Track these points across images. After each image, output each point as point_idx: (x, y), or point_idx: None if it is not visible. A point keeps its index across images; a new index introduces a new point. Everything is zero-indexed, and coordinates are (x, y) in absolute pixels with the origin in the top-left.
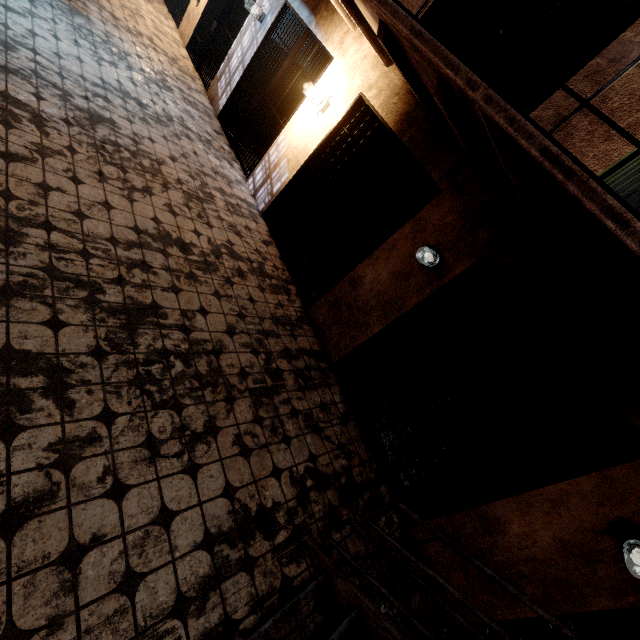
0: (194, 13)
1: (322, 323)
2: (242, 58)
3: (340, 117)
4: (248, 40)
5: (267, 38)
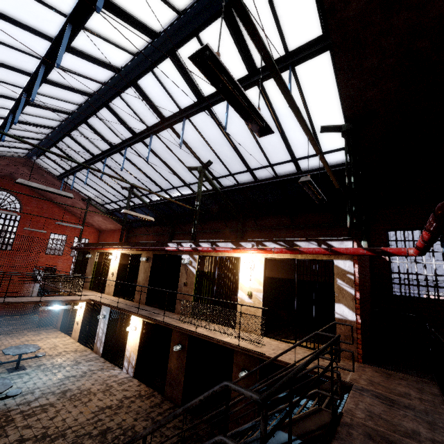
0: (77, 328)
1: (170, 395)
2: (103, 331)
3: (141, 328)
4: (103, 325)
5: (109, 320)
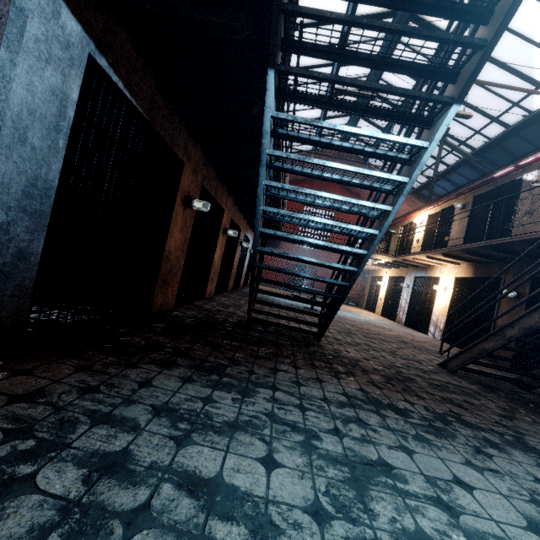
0: (380, 304)
1: None
2: (405, 301)
3: (452, 287)
4: (405, 295)
5: (412, 290)
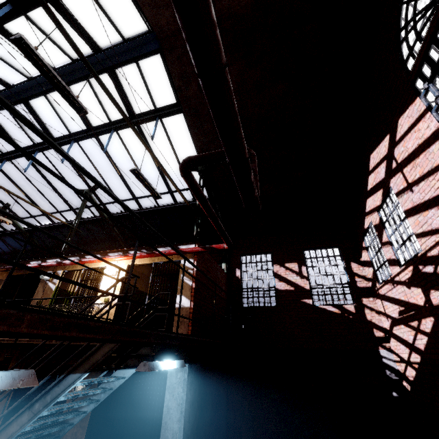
0: None
1: None
2: None
3: None
4: None
5: None
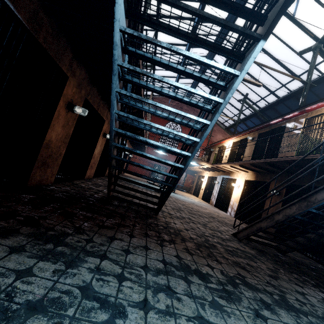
0: (201, 192)
1: None
2: (216, 192)
3: (243, 186)
4: (216, 188)
5: (221, 185)
